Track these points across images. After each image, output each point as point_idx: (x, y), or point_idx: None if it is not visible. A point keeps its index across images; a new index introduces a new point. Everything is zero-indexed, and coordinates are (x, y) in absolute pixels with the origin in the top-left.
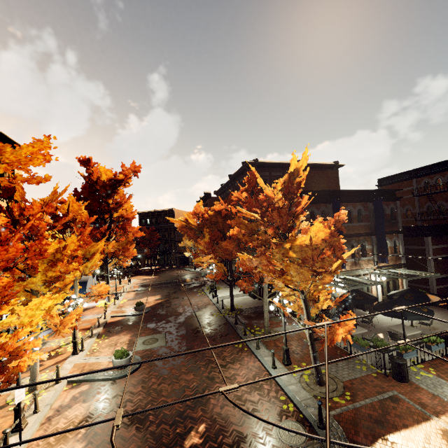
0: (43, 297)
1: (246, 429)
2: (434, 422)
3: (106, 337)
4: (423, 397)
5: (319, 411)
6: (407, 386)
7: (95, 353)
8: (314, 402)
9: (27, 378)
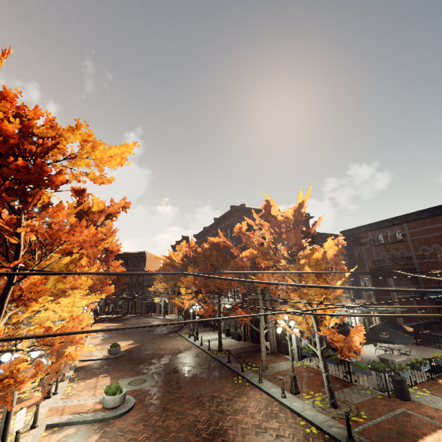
0: (74, 298)
1: None
2: None
3: (80, 381)
4: (428, 411)
5: (347, 424)
6: (411, 404)
7: (72, 396)
8: (335, 422)
9: None
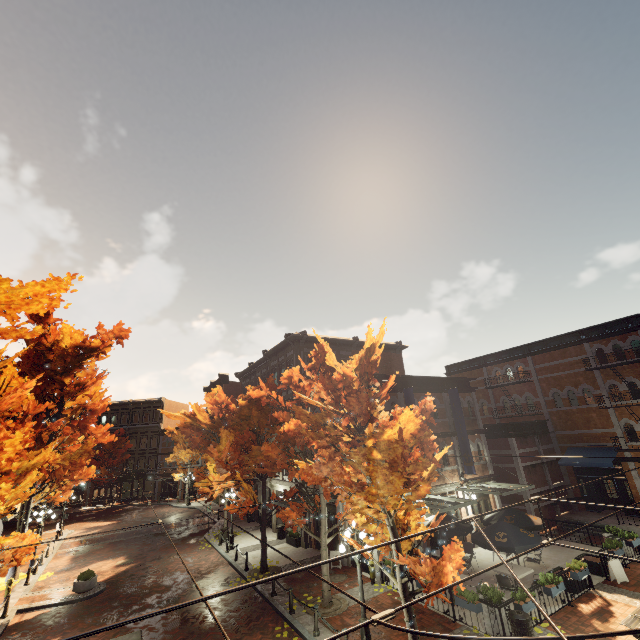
0: None
1: None
2: None
3: None
4: None
5: None
6: None
7: None
8: None
9: None
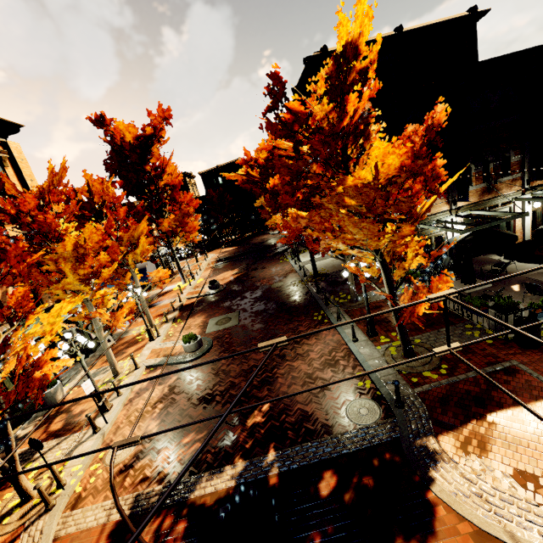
0: (63, 302)
1: (312, 408)
2: None
3: (181, 321)
4: None
5: (396, 391)
6: (536, 354)
7: (171, 337)
8: (397, 378)
9: None
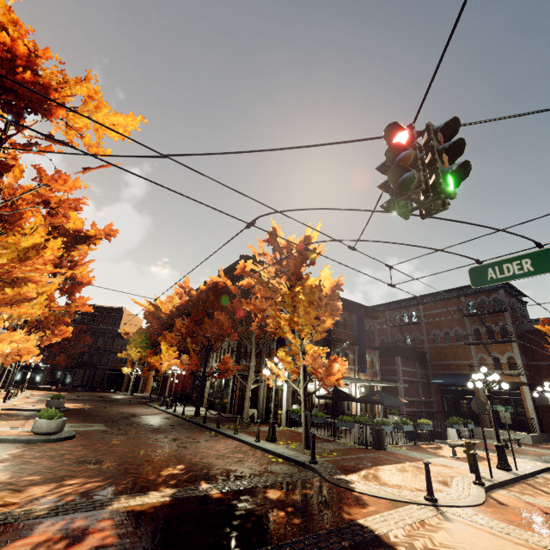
0: (34, 265)
1: (235, 467)
2: (407, 464)
3: (1, 420)
4: (398, 456)
5: (313, 445)
6: (385, 453)
7: None
8: (304, 455)
9: None
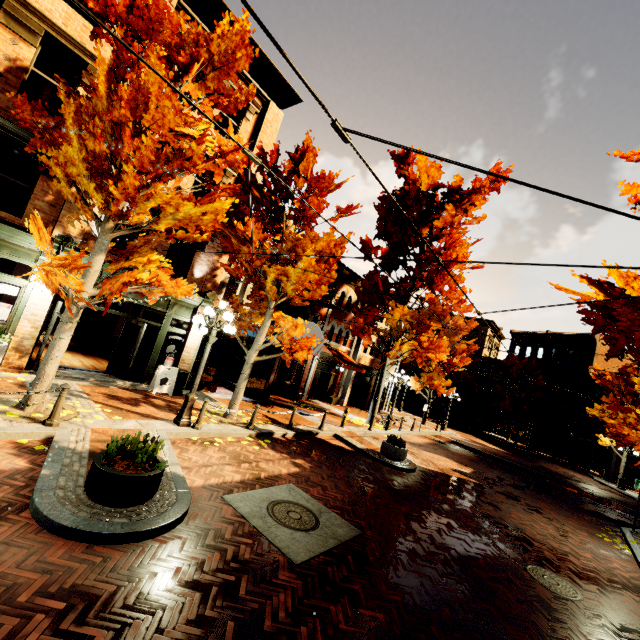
0: None
1: None
2: None
3: (264, 444)
4: None
5: None
6: None
7: (197, 445)
8: None
9: (86, 400)
